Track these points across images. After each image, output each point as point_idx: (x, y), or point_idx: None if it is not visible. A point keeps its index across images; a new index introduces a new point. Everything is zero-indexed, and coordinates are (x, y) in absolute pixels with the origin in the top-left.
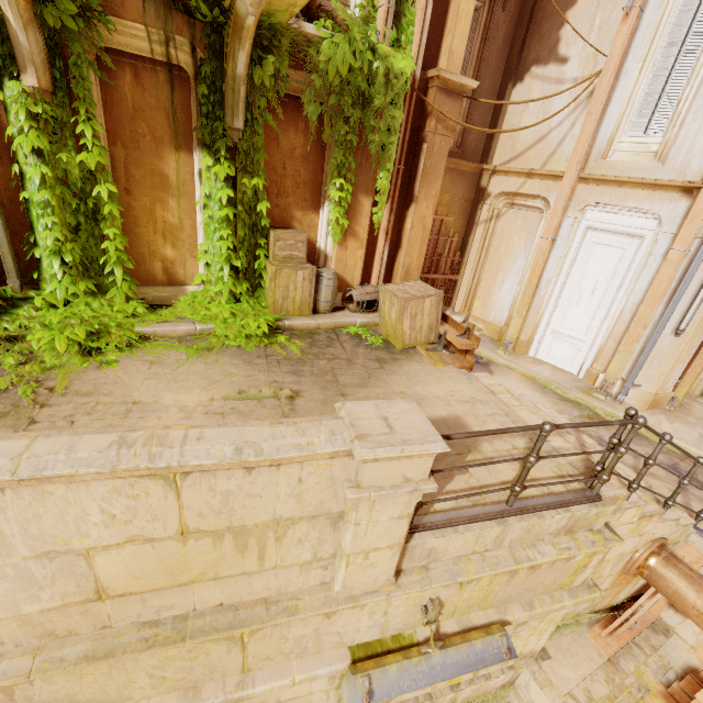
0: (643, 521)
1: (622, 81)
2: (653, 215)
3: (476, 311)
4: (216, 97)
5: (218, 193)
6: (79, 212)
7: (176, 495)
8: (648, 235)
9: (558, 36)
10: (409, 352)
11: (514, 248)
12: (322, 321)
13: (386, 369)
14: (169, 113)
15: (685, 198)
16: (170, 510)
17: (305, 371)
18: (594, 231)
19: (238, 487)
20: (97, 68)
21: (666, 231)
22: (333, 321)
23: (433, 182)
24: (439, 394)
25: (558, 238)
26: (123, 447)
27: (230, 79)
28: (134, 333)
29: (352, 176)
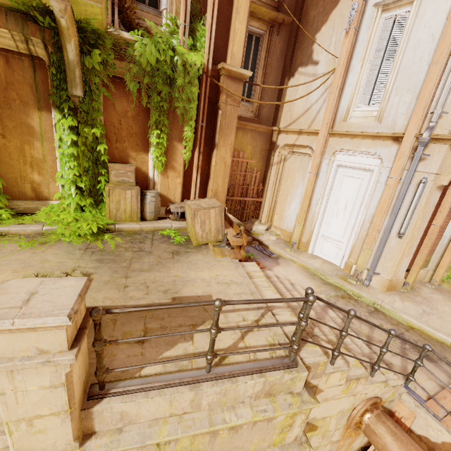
0: (351, 383)
1: (351, 73)
2: (377, 156)
3: (275, 222)
4: (62, 75)
5: (65, 138)
6: None
7: None
8: (375, 169)
9: (312, 49)
10: (201, 247)
11: (296, 180)
12: (144, 225)
13: (174, 259)
14: (33, 86)
15: (395, 144)
16: None
17: (109, 259)
18: (342, 167)
19: None
20: None
21: (385, 166)
22: (153, 225)
23: (228, 135)
24: (206, 278)
25: (320, 173)
26: None
27: (67, 63)
28: None
29: (165, 129)
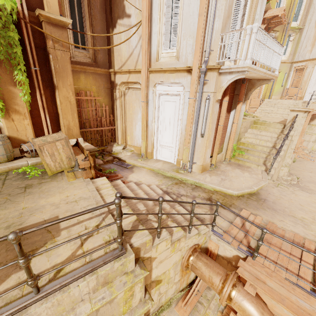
0: (175, 244)
1: (154, 24)
2: (180, 84)
3: (129, 142)
4: None
5: None
6: None
7: None
8: (181, 94)
9: (124, 4)
10: (56, 175)
11: (135, 109)
12: None
13: (26, 192)
14: None
15: (189, 75)
16: None
17: None
18: (162, 95)
19: None
20: None
21: (186, 91)
22: (6, 166)
23: (65, 77)
24: (56, 201)
25: (149, 101)
26: None
27: None
28: None
29: None
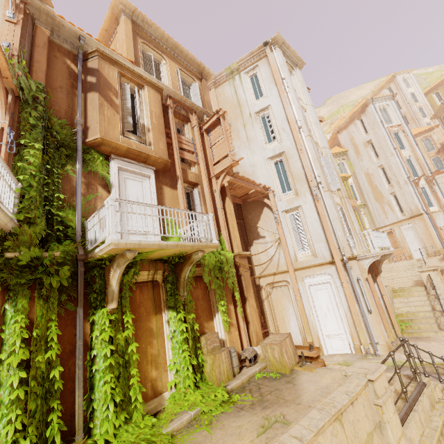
0: (443, 393)
1: (287, 239)
2: (327, 274)
3: None
4: (174, 286)
5: (180, 327)
6: (120, 365)
7: (343, 430)
8: (331, 281)
9: (258, 231)
10: (293, 372)
11: (285, 305)
12: (243, 378)
13: (297, 384)
14: (152, 299)
15: (332, 265)
16: (345, 441)
17: (269, 404)
18: (312, 286)
19: (353, 416)
20: (129, 292)
21: (335, 277)
22: (247, 375)
23: (250, 289)
24: (330, 381)
25: (301, 293)
26: (323, 409)
27: (182, 278)
28: (165, 435)
29: (225, 298)
